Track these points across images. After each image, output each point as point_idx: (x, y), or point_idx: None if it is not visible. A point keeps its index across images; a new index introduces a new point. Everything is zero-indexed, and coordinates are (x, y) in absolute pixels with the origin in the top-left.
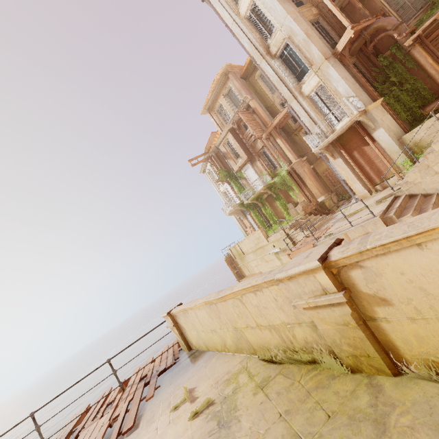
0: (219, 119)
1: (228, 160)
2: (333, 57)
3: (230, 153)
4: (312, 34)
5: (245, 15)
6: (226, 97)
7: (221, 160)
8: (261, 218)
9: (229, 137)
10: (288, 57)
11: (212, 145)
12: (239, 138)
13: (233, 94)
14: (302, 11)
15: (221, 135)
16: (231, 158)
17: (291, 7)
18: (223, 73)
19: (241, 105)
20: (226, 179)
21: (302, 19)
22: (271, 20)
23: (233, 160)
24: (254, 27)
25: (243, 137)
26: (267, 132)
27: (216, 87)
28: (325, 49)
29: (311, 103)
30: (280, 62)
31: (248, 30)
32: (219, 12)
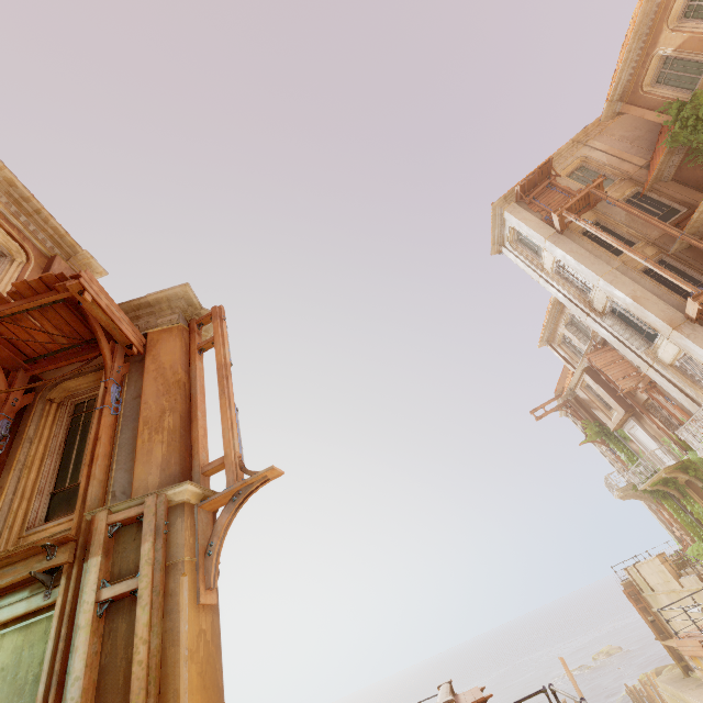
0: (567, 353)
1: (595, 410)
2: (687, 323)
3: (595, 401)
4: (644, 295)
5: (552, 270)
6: (568, 326)
7: (585, 408)
8: (688, 519)
9: (586, 379)
10: (623, 314)
11: (565, 387)
12: (603, 381)
13: (578, 321)
14: (627, 259)
15: (574, 375)
16: (598, 409)
17: (604, 266)
18: (554, 301)
19: (591, 340)
20: (598, 438)
21: (625, 277)
22: (583, 278)
23: (603, 413)
24: (567, 281)
25: (609, 381)
26: (645, 382)
27: (550, 317)
28: (670, 312)
29: (681, 373)
30: (614, 318)
31: (559, 285)
32: (521, 267)
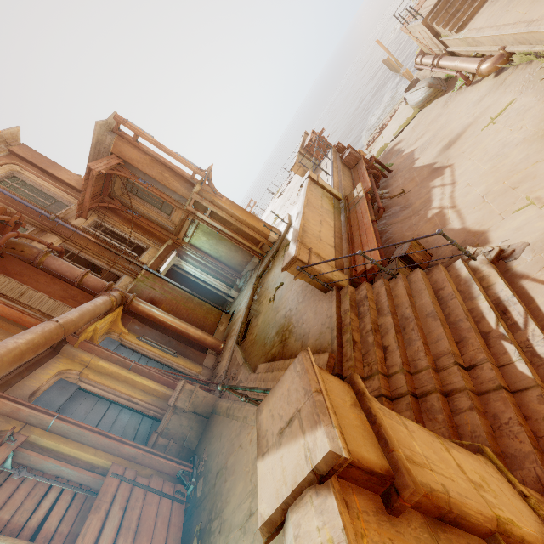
0: None
1: None
2: None
3: None
4: None
5: None
6: None
7: None
8: None
9: None
10: None
11: None
12: None
13: None
14: None
15: None
16: None
17: None
18: None
19: None
20: None
21: None
22: None
23: None
24: None
25: None
26: None
27: None
28: None
29: None
30: None
31: None
32: None
